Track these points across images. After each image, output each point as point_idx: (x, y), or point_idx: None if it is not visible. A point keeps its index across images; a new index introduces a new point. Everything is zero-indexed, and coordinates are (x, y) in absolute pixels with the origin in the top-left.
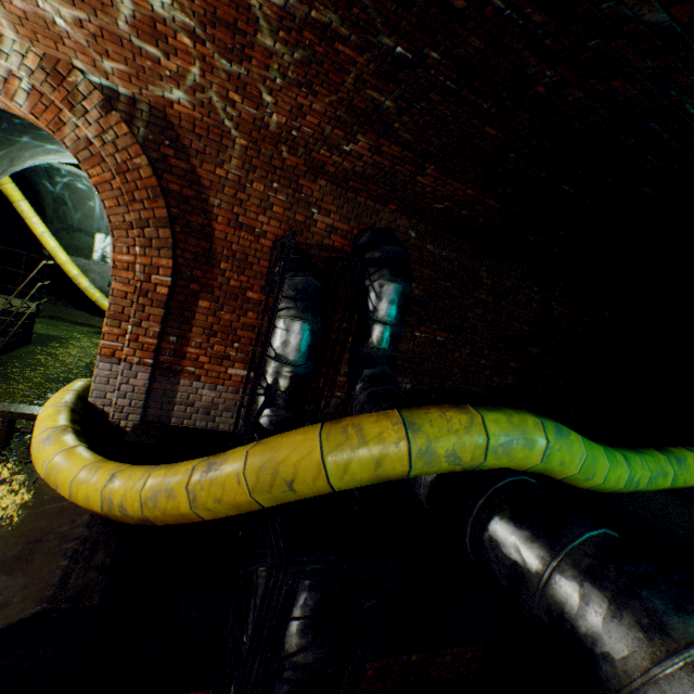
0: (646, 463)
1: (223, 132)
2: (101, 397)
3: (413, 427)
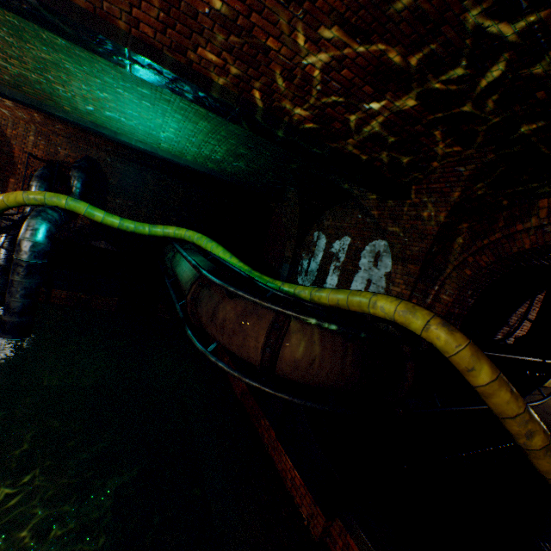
0: (136, 224)
1: (14, 119)
2: None
3: (26, 192)
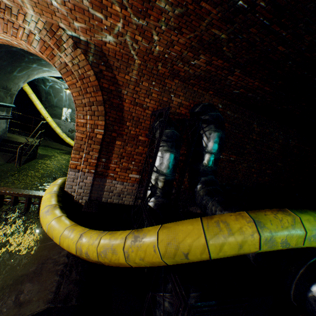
0: None
1: (129, 57)
2: (70, 188)
3: (260, 224)
